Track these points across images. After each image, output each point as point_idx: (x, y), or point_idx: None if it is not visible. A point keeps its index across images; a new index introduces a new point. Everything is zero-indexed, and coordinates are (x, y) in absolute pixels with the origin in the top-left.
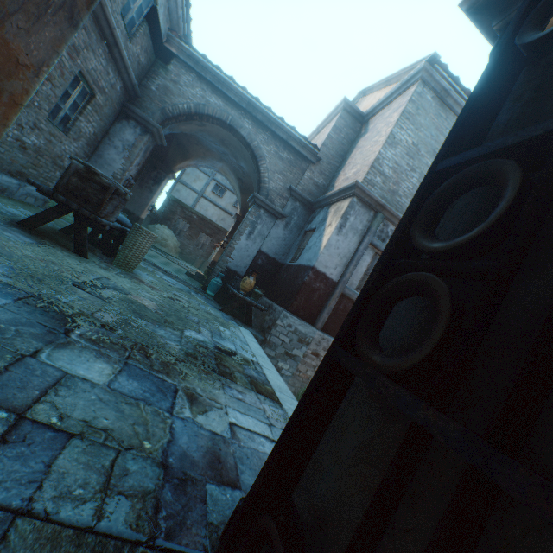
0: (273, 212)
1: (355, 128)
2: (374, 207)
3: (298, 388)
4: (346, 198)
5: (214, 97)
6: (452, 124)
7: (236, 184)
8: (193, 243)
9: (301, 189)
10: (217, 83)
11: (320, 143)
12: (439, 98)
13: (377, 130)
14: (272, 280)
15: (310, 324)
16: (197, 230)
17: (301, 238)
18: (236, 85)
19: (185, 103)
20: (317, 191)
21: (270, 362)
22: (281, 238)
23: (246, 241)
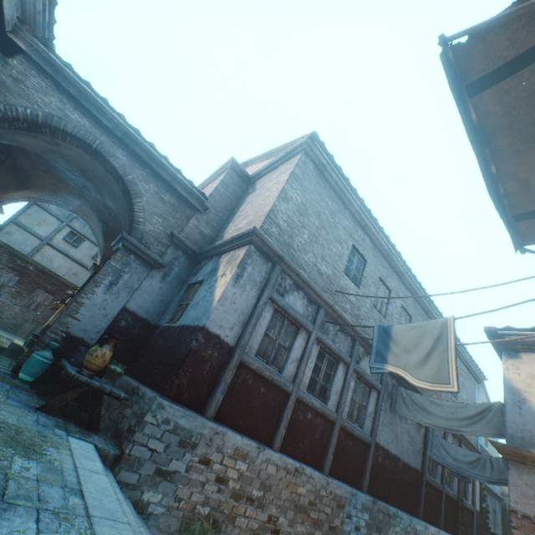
0: (148, 259)
1: (242, 187)
2: (272, 258)
3: (176, 532)
4: (241, 246)
5: (78, 114)
6: (329, 194)
7: (99, 228)
8: (23, 302)
9: (186, 237)
10: (84, 100)
11: (208, 194)
12: (318, 170)
13: (267, 188)
14: (140, 349)
15: (198, 412)
16: (32, 285)
17: (183, 293)
18: (111, 109)
19: (29, 107)
20: (204, 241)
21: (131, 527)
22: (156, 292)
23: (105, 294)
